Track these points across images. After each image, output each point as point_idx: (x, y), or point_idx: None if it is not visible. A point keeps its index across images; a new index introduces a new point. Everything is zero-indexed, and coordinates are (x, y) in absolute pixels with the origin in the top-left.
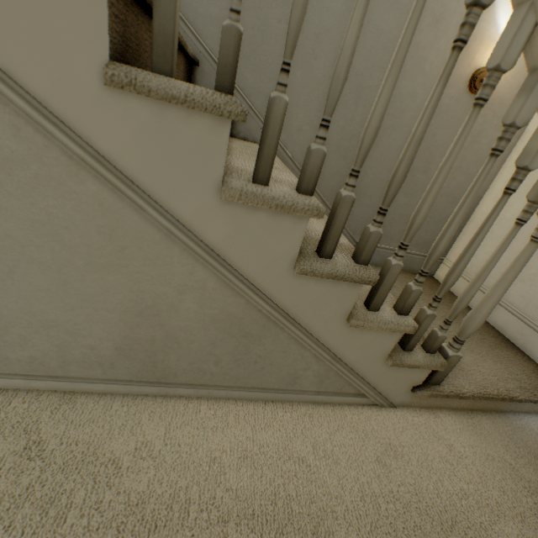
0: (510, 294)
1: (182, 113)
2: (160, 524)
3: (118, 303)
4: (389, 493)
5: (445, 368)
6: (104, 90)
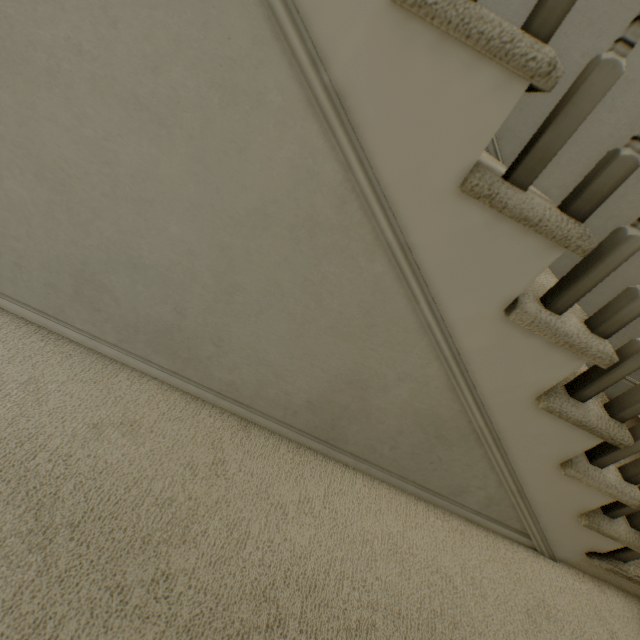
0: None
1: (517, 228)
2: (319, 586)
3: (335, 367)
4: None
5: None
6: (449, 189)
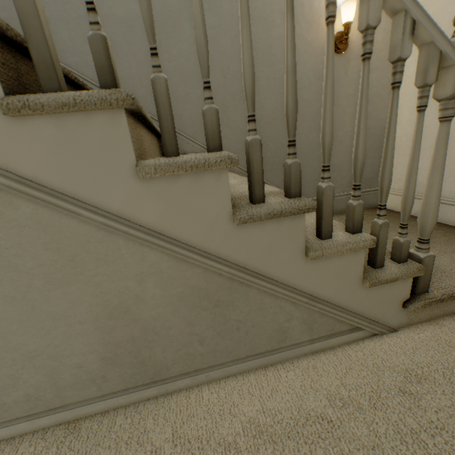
0: (453, 192)
1: (80, 117)
2: None
3: (88, 312)
4: (429, 424)
5: (425, 272)
6: (9, 122)
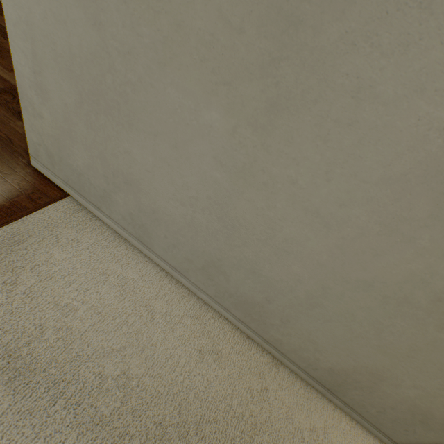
0: None
1: None
2: None
3: (365, 362)
4: None
5: None
6: None
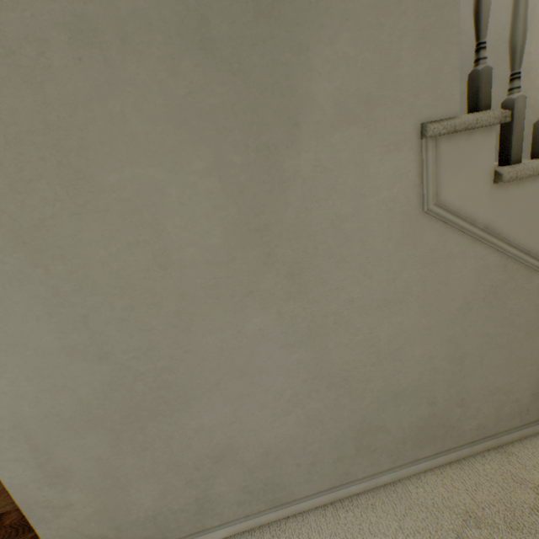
0: None
1: None
2: None
3: (537, 356)
4: None
5: None
6: None
